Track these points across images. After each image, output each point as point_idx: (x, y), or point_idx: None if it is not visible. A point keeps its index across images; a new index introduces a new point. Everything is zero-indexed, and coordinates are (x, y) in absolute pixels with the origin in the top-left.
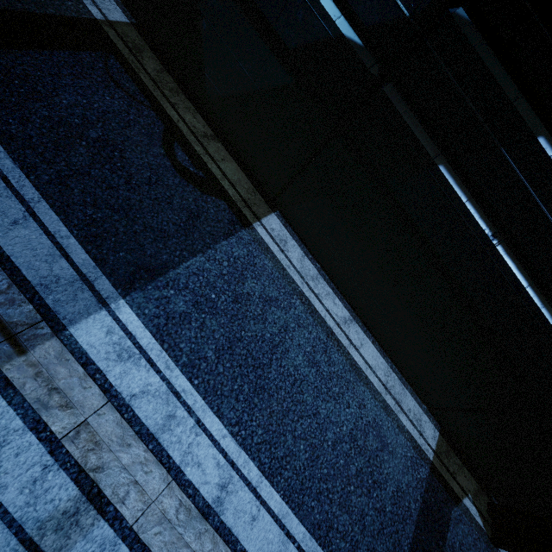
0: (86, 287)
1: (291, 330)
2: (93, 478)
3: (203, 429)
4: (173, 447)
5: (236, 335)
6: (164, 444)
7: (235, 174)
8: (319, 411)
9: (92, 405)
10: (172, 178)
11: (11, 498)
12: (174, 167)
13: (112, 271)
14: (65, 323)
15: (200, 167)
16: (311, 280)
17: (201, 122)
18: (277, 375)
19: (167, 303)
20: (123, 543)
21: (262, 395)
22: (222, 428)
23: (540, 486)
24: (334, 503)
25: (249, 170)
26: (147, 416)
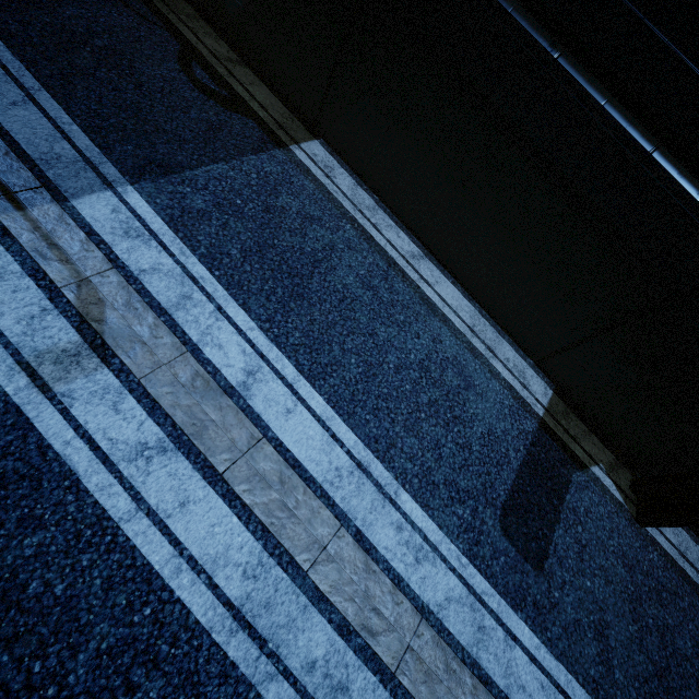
0: (90, 169)
1: (340, 251)
2: (96, 328)
3: (225, 316)
4: (190, 325)
5: (268, 241)
6: (178, 321)
7: (267, 99)
8: (377, 333)
9: (95, 267)
10: (189, 91)
11: (8, 325)
12: (192, 83)
13: (119, 160)
14: (67, 196)
15: (223, 87)
16: (367, 210)
17: (225, 47)
18: (320, 288)
19: (183, 198)
20: (130, 395)
21: (301, 302)
22: (250, 321)
23: (693, 432)
24: (397, 423)
25: (285, 97)
26: (158, 292)
